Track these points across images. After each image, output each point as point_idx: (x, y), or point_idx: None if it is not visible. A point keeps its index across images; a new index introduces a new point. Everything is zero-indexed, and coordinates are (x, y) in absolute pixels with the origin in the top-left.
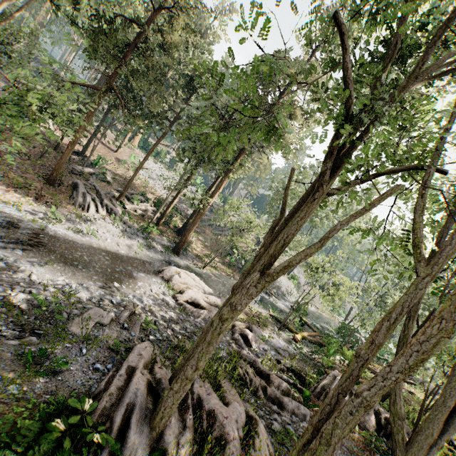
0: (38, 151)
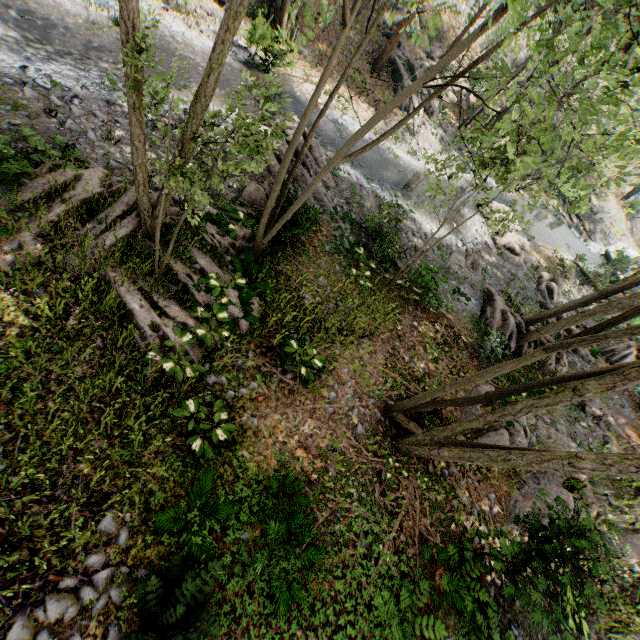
0: (351, 1)
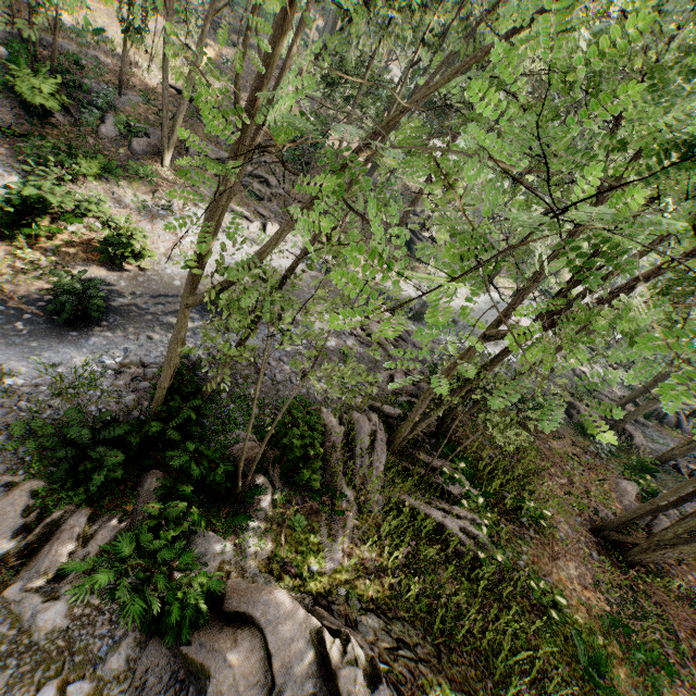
0: None
